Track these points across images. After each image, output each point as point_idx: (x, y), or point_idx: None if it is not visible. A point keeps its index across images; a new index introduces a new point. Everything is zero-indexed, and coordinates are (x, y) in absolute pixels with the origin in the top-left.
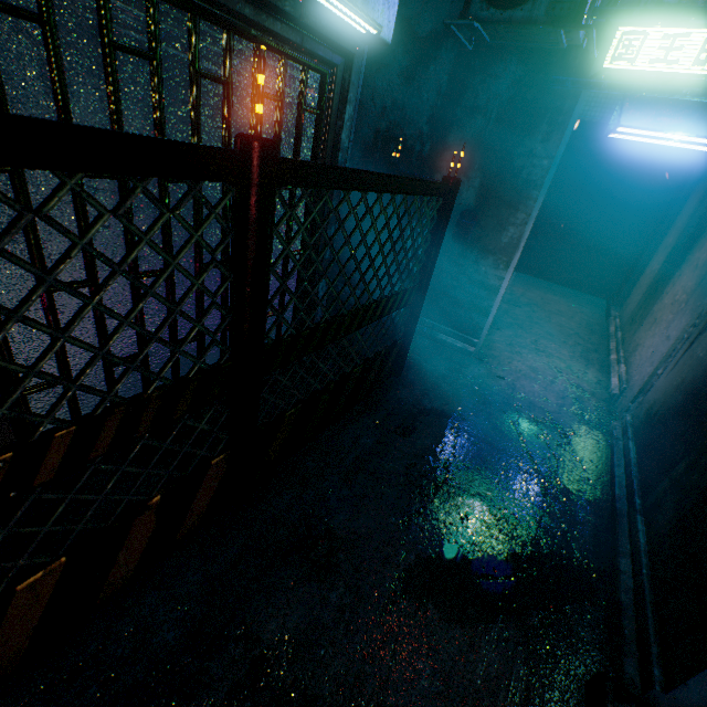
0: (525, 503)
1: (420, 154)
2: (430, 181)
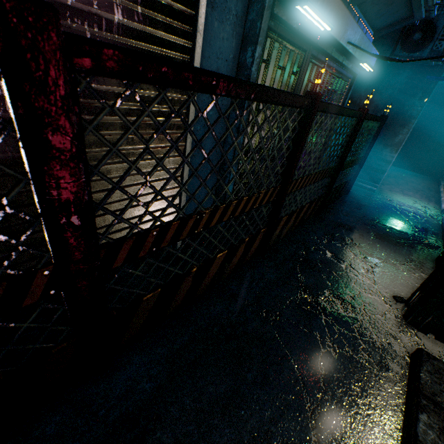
0: (408, 230)
1: (359, 104)
2: (380, 117)
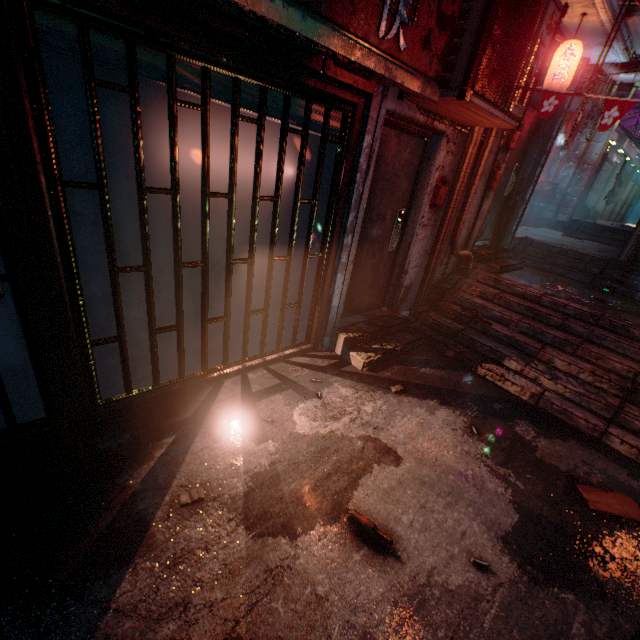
0: None
1: None
2: None
